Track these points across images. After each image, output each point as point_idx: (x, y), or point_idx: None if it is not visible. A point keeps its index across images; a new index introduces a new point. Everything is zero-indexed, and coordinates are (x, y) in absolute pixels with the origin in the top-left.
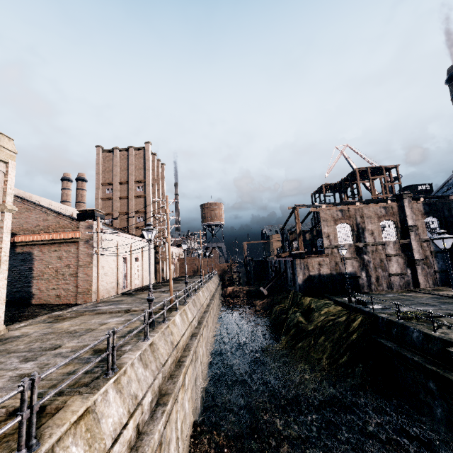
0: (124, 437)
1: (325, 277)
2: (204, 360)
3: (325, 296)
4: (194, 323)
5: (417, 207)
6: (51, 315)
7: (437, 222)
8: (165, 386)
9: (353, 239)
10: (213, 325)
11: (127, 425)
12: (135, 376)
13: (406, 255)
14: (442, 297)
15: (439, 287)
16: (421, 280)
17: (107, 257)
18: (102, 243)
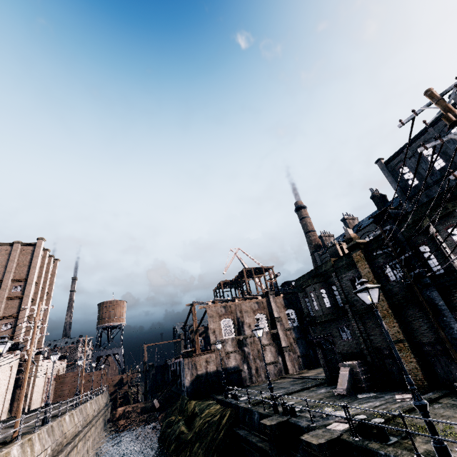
0: None
1: (212, 375)
2: None
3: (211, 396)
4: None
5: (279, 301)
6: None
7: (294, 313)
8: None
9: (235, 333)
10: None
11: None
12: None
13: (277, 343)
14: (297, 379)
15: (302, 370)
16: (289, 366)
17: None
18: None
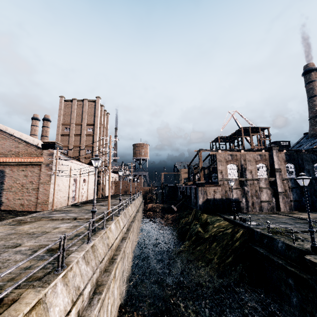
0: None
1: (218, 201)
2: (130, 257)
3: (217, 214)
4: (124, 229)
5: (281, 156)
6: (15, 219)
7: (293, 167)
8: (101, 278)
9: (238, 175)
10: (137, 231)
11: (70, 312)
12: (79, 272)
13: (273, 188)
14: (296, 218)
15: (293, 211)
16: (281, 206)
17: (62, 177)
18: (59, 167)
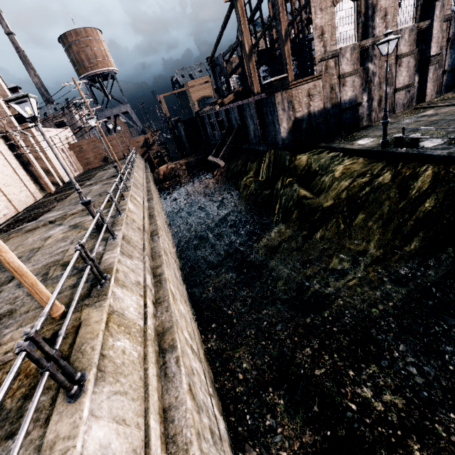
0: None
1: (317, 117)
2: (190, 322)
3: (323, 146)
4: (151, 309)
5: None
6: None
7: None
8: None
9: (358, 34)
10: (167, 235)
11: None
12: None
13: (419, 51)
14: None
15: (446, 94)
16: (429, 90)
17: None
18: None
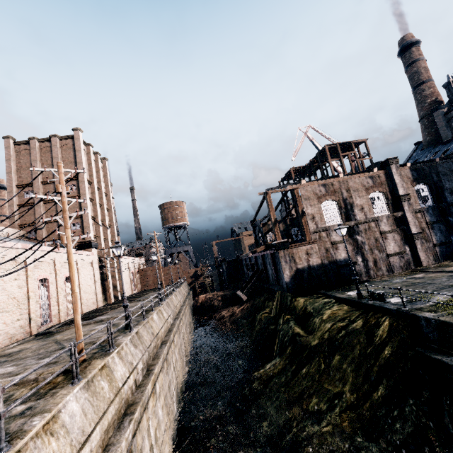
0: None
1: (317, 269)
2: (163, 433)
3: (321, 292)
4: (131, 382)
5: (404, 173)
6: None
7: (427, 189)
8: None
9: (342, 218)
10: (181, 354)
11: None
12: None
13: (402, 230)
14: None
15: (443, 262)
16: (422, 257)
17: (2, 283)
18: None
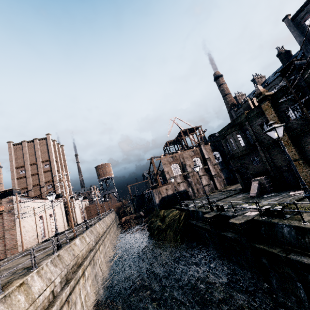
0: (45, 294)
1: (171, 196)
2: (103, 265)
3: (172, 206)
4: (91, 243)
5: (208, 148)
6: None
7: (219, 154)
8: (71, 276)
9: (181, 171)
10: (111, 244)
11: (46, 289)
12: (49, 270)
13: (208, 173)
14: (223, 192)
15: (226, 186)
16: (218, 185)
17: (26, 219)
18: (21, 210)
